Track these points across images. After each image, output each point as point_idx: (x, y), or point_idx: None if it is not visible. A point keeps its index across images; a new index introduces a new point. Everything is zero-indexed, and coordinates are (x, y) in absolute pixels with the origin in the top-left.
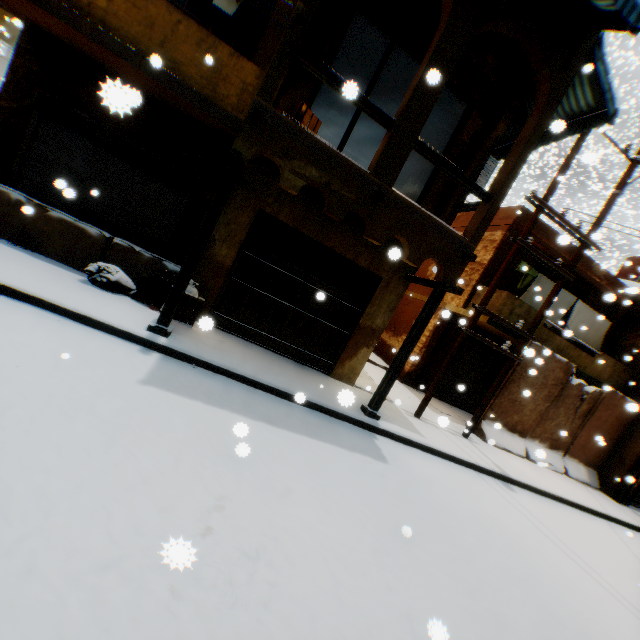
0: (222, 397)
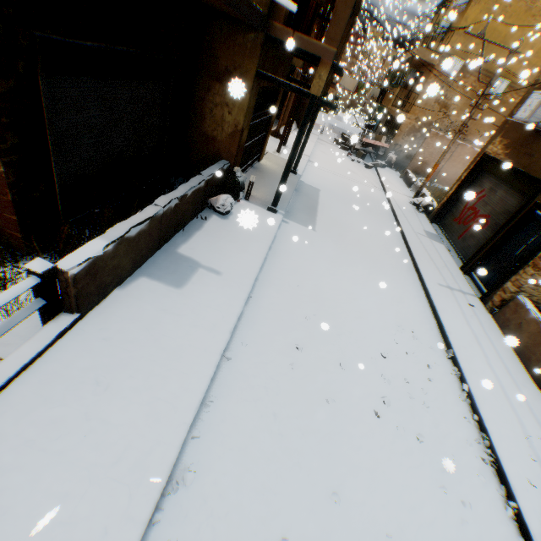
0: (308, 213)
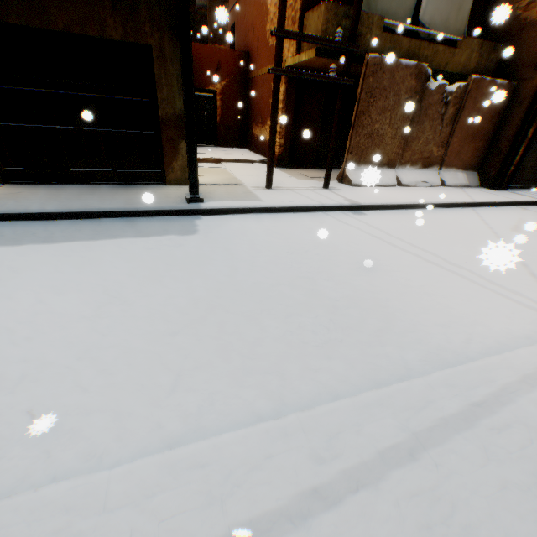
0: None
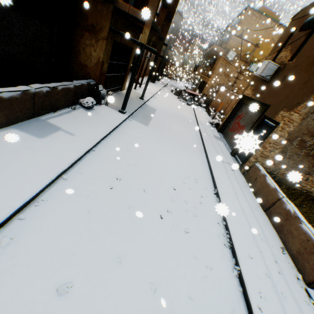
0: (145, 118)
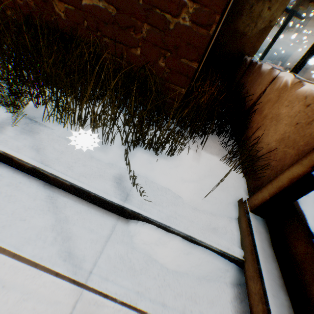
0: None
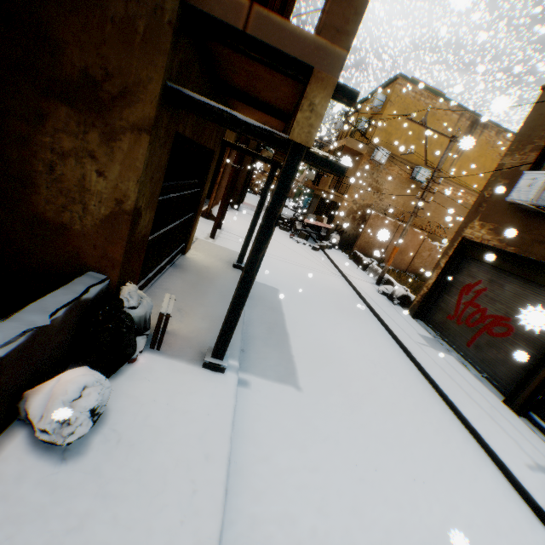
0: (275, 344)
